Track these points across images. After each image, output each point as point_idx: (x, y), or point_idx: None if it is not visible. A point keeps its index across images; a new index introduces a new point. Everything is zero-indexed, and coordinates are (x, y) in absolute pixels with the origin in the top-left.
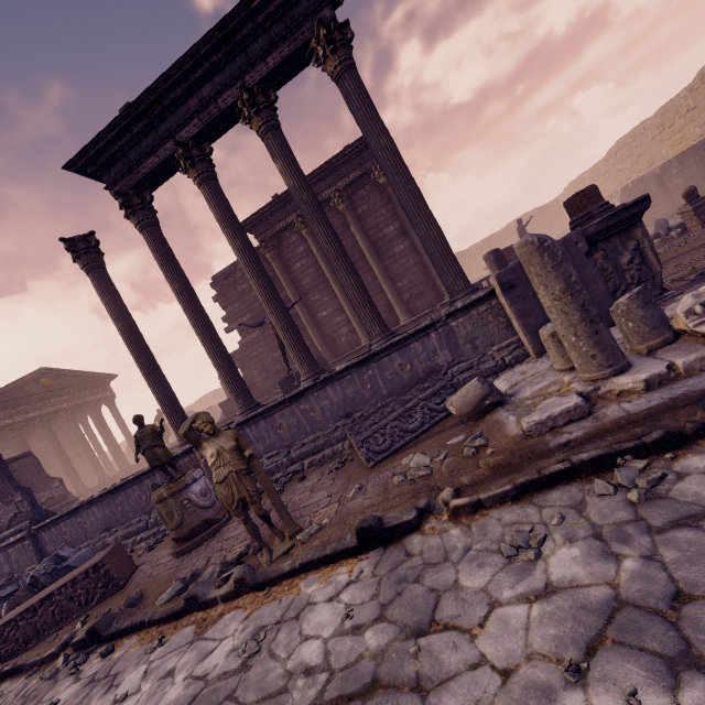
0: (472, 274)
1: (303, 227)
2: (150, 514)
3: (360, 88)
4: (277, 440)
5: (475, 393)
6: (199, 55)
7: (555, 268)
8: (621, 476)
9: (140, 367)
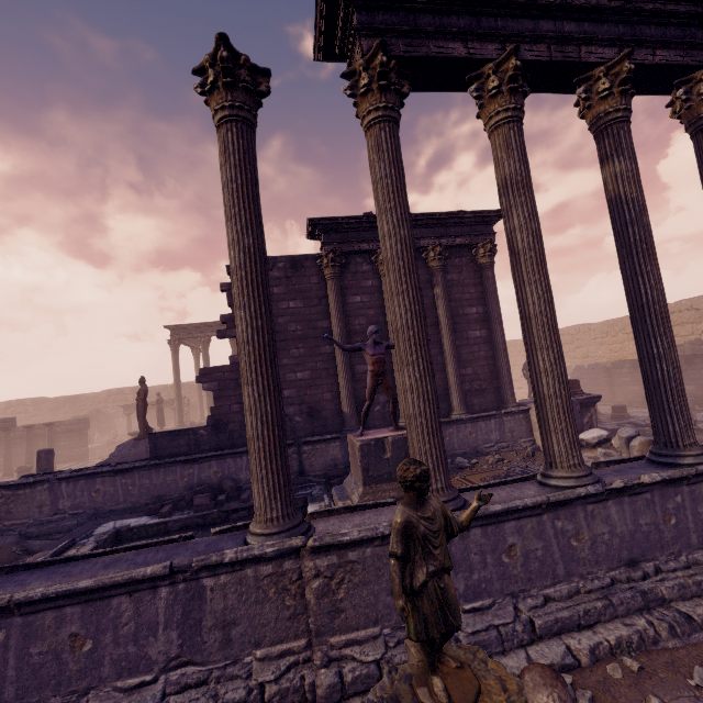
0: None
1: None
2: (80, 702)
3: None
4: (495, 575)
5: None
6: None
7: None
8: None
9: (251, 334)
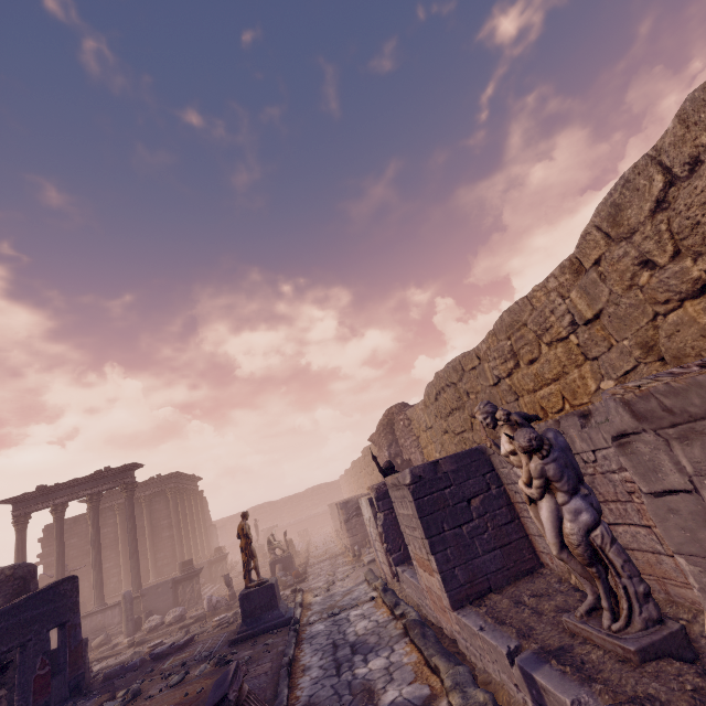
0: (275, 521)
1: (118, 510)
2: None
3: (131, 505)
4: None
5: (101, 639)
6: (79, 480)
7: (125, 603)
8: (94, 663)
9: None
